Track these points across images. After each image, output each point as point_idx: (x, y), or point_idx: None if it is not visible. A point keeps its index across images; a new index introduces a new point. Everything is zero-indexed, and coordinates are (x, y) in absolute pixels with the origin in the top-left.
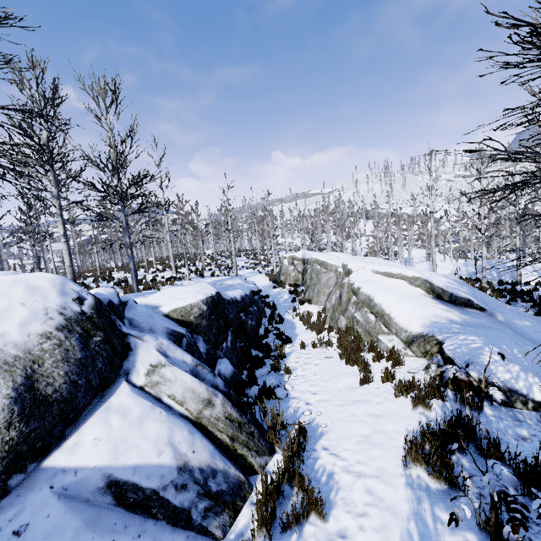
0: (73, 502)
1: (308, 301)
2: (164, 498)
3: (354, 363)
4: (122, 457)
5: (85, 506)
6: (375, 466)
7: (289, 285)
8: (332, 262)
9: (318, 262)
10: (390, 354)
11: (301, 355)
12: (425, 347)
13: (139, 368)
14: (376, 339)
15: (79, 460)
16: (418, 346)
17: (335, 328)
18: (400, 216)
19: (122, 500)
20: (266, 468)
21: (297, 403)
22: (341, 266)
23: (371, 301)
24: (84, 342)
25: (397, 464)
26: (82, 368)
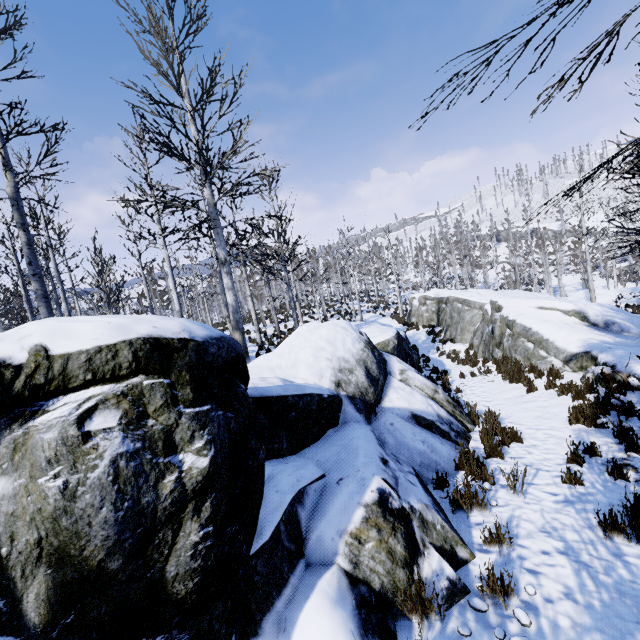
0: (402, 419)
1: (451, 340)
2: (437, 425)
3: (518, 381)
4: (413, 406)
5: (408, 422)
6: (548, 426)
7: (423, 326)
8: (475, 299)
9: (458, 300)
10: (550, 371)
11: (463, 382)
12: (581, 363)
13: (394, 371)
14: (535, 363)
15: (396, 405)
16: (574, 363)
17: (491, 359)
18: (544, 238)
19: (419, 423)
20: (474, 430)
21: (477, 407)
22: (485, 303)
23: (527, 331)
24: (374, 355)
25: (563, 424)
26: (379, 367)
